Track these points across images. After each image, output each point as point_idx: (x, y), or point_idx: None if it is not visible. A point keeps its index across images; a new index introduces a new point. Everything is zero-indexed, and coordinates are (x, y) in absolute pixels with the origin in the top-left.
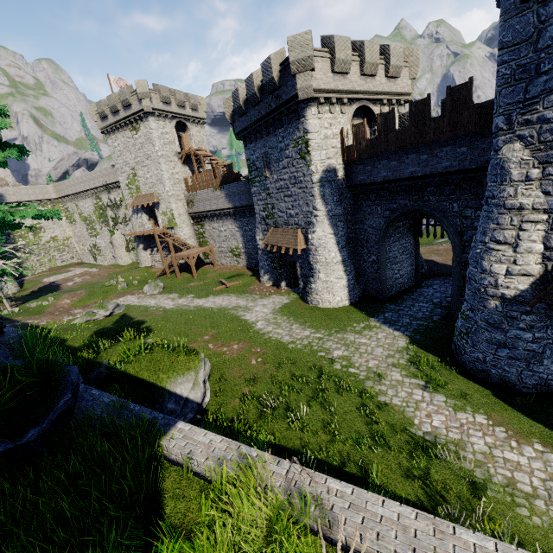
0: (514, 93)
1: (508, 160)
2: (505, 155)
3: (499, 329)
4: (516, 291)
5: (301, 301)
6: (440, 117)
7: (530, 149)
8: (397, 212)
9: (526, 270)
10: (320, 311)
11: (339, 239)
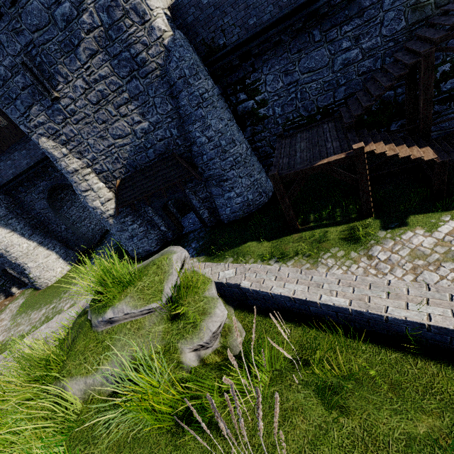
0: (14, 112)
1: (47, 148)
2: (43, 146)
3: (125, 231)
4: (113, 210)
5: (35, 291)
6: (6, 125)
7: (51, 139)
8: (46, 192)
9: (107, 198)
10: (52, 287)
11: (21, 232)
